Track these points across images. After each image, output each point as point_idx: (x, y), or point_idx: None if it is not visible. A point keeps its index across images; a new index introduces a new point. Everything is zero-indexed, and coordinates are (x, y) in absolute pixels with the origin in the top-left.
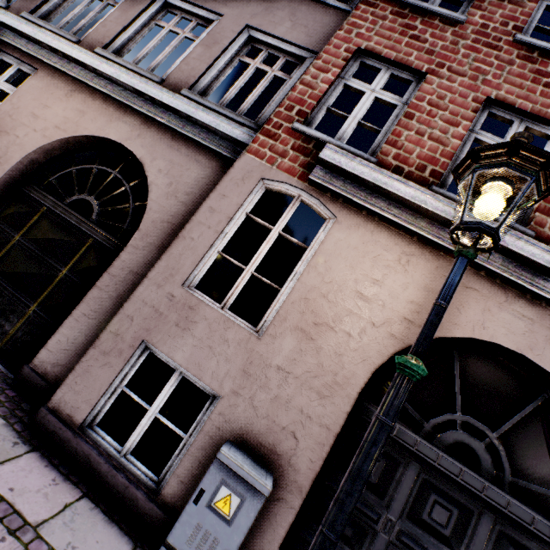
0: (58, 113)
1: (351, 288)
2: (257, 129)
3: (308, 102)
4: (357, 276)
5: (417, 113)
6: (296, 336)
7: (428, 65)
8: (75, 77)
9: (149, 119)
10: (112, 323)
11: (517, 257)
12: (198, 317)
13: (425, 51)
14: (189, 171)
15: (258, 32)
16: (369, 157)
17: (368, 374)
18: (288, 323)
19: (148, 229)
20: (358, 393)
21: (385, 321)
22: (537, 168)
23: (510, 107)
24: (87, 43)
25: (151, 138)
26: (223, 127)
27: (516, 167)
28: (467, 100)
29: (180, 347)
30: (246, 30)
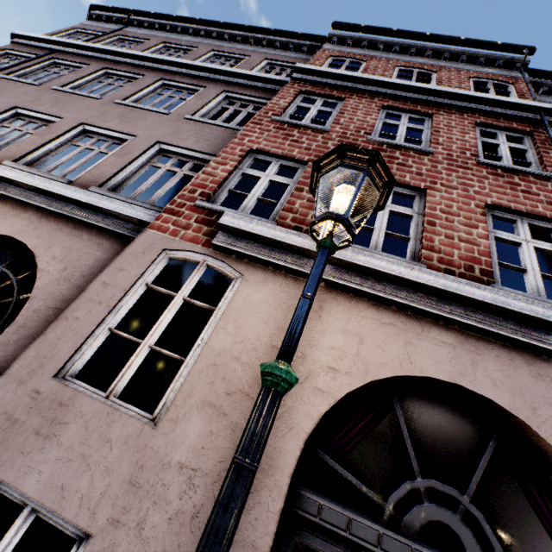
0: None
1: (266, 344)
2: None
3: (210, 186)
4: (271, 330)
5: (306, 187)
6: (204, 414)
7: (308, 157)
8: None
9: (50, 213)
10: None
11: (417, 286)
12: (70, 415)
13: (304, 149)
14: (89, 254)
15: (168, 145)
16: (269, 221)
17: (298, 446)
18: (193, 399)
19: (27, 319)
20: (290, 477)
21: (308, 375)
22: (366, 165)
23: None
24: None
25: (50, 229)
26: (127, 211)
27: (348, 166)
28: None
29: (37, 466)
30: (157, 145)
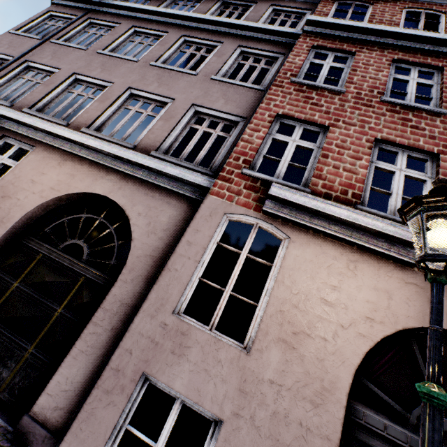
0: (52, 177)
1: (316, 296)
2: (212, 174)
3: (249, 153)
4: (318, 284)
5: (330, 154)
6: (279, 347)
7: (328, 121)
8: (66, 150)
9: (127, 175)
10: (112, 359)
11: None
12: (190, 342)
13: (324, 112)
14: (163, 212)
15: (201, 107)
16: (305, 189)
17: (350, 375)
18: (270, 336)
19: (134, 263)
20: (346, 396)
21: (351, 322)
22: None
23: (392, 143)
24: (74, 125)
25: (130, 189)
26: (187, 177)
27: None
28: (362, 141)
29: (178, 374)
30: (192, 107)
